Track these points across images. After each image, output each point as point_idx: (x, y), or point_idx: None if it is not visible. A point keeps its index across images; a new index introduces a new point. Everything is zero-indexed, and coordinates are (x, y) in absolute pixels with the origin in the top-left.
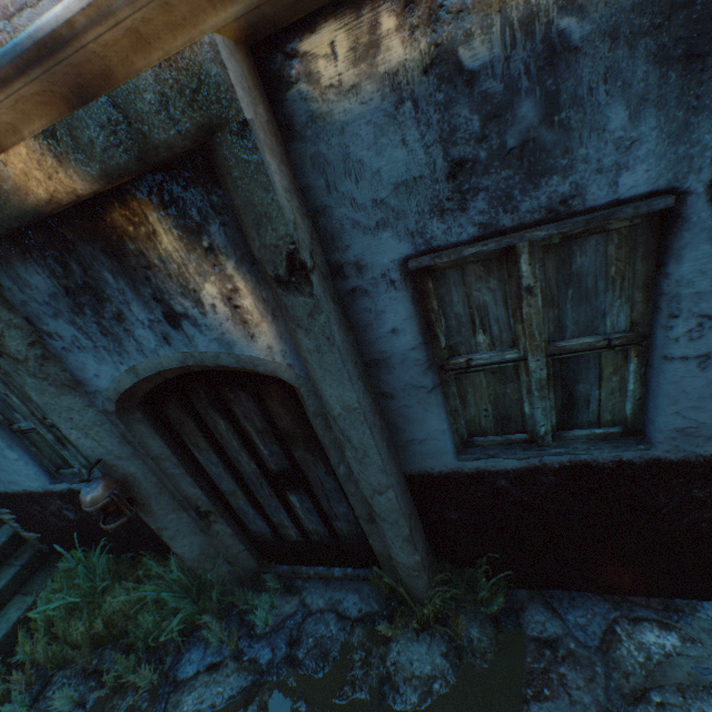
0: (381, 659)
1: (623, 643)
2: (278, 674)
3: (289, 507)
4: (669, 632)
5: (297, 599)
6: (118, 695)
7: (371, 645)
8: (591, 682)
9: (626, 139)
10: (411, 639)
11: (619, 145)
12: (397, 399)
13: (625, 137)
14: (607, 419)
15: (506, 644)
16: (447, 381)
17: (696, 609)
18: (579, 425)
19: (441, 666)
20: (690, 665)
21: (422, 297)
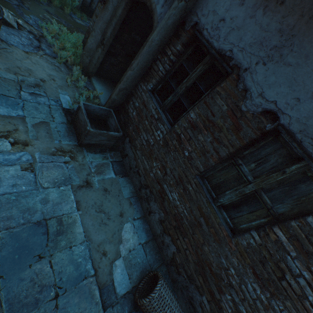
0: None
1: None
2: None
3: None
4: None
5: (88, 22)
6: (58, 9)
7: None
8: None
9: None
10: None
11: None
12: None
13: None
14: None
15: None
16: None
17: None
18: None
19: None
20: None
21: None
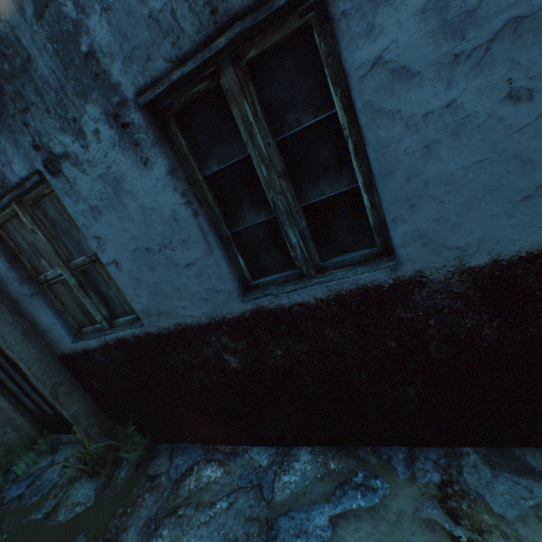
0: (64, 493)
1: (191, 476)
2: (8, 505)
3: (34, 387)
4: (221, 468)
5: (52, 456)
6: None
7: (66, 485)
8: (155, 503)
9: (2, 148)
10: (88, 479)
11: (2, 151)
12: (22, 304)
13: (1, 147)
14: (129, 309)
15: (132, 480)
16: (46, 290)
17: (247, 451)
18: (120, 315)
19: (89, 496)
20: (215, 489)
21: (5, 240)
